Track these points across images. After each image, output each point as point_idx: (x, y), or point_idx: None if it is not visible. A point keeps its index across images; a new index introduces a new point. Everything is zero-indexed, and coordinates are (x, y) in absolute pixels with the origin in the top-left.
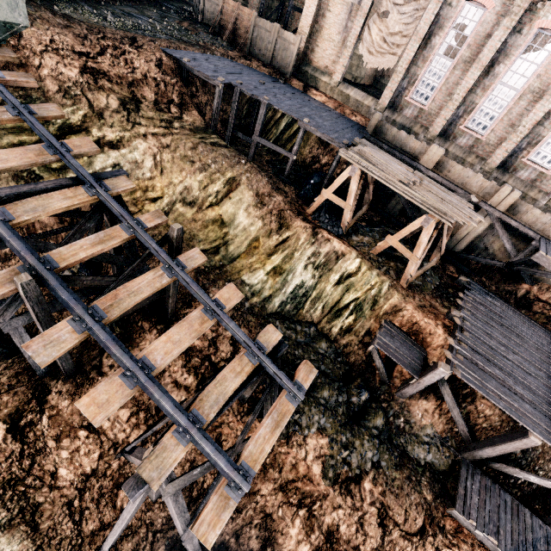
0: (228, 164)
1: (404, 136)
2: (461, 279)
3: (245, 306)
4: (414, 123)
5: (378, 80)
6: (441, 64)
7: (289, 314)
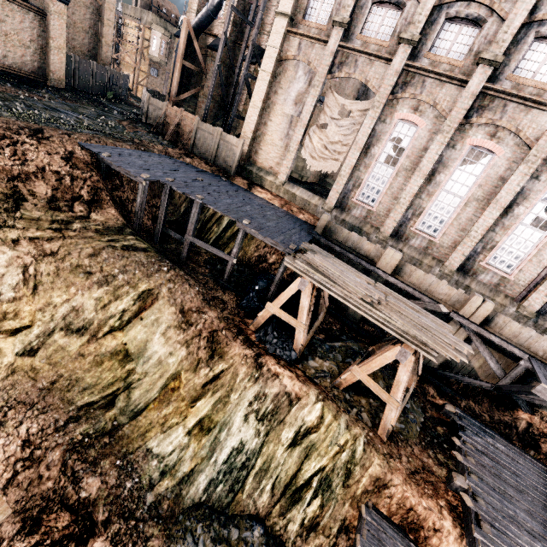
0: (143, 274)
1: (356, 238)
2: (449, 409)
3: (146, 501)
4: (364, 223)
5: (323, 179)
6: (383, 170)
7: (221, 504)
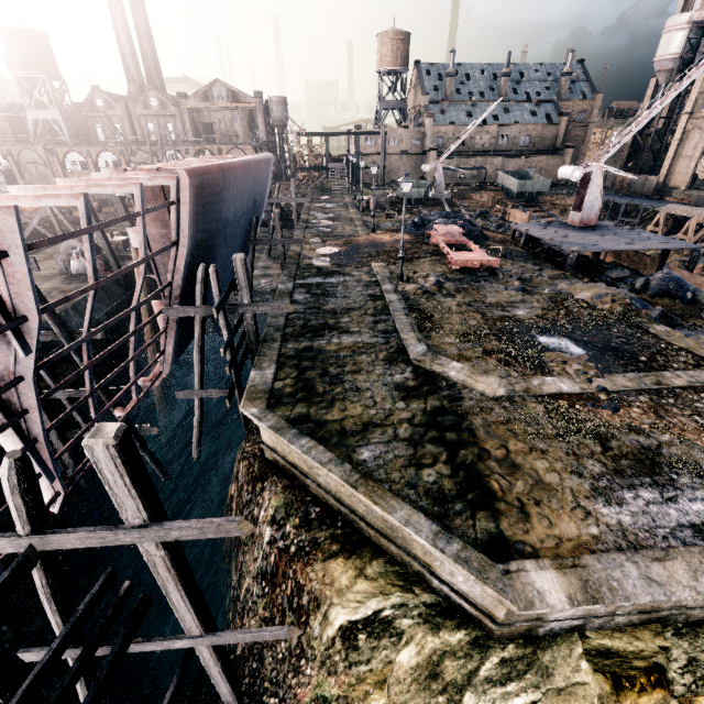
0: None
1: None
2: None
3: None
4: None
5: None
6: None
7: None
